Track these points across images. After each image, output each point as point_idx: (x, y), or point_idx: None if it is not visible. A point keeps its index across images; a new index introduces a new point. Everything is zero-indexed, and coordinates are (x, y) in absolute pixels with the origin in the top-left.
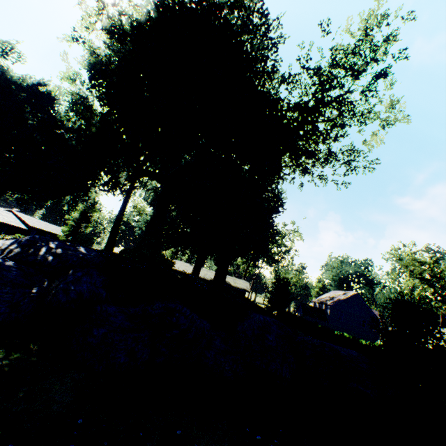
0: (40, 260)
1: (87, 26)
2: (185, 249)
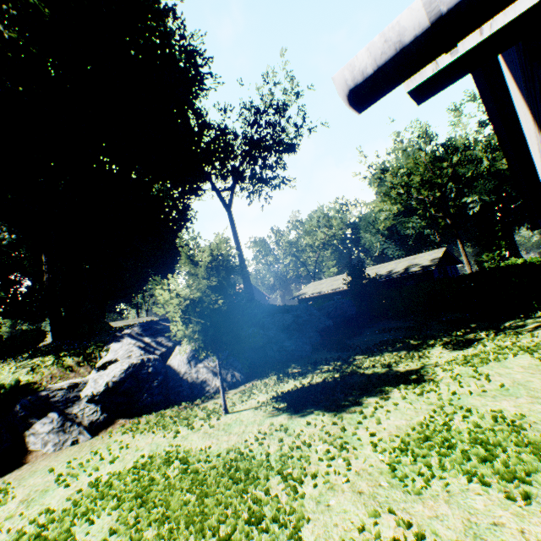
0: None
1: None
2: None
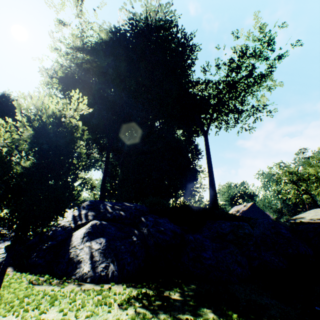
0: (118, 216)
1: (56, 48)
2: (138, 199)
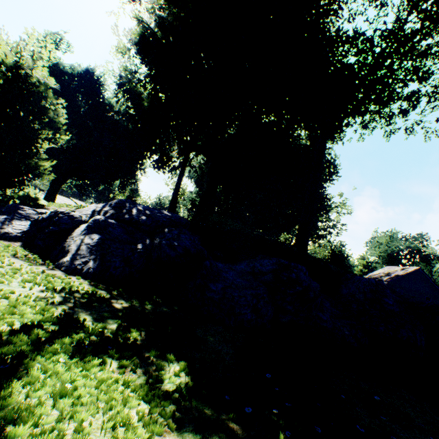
0: (136, 219)
1: None
2: None
